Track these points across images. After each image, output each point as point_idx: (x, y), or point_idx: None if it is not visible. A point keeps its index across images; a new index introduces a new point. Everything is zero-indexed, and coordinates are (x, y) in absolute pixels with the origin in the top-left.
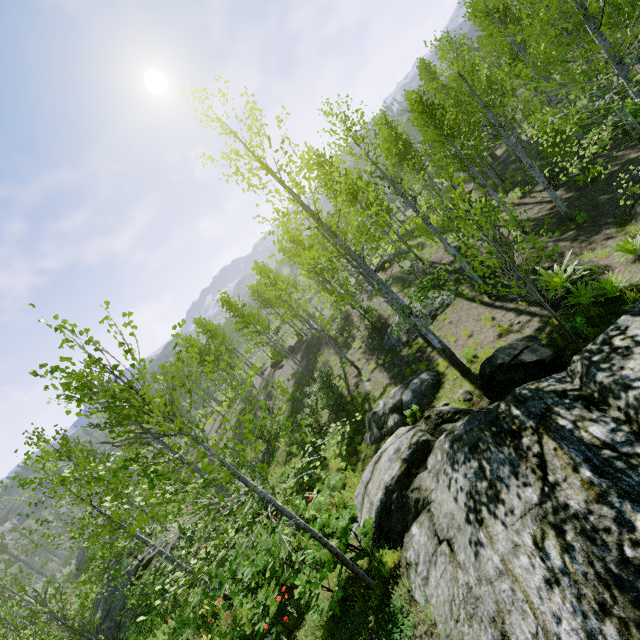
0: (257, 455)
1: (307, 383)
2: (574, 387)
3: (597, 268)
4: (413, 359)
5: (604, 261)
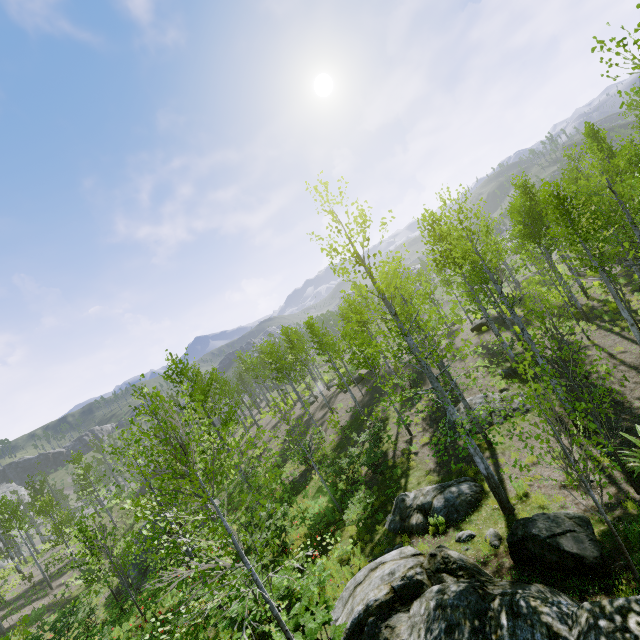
0: (295, 473)
1: (361, 422)
2: (569, 637)
3: None
4: (466, 455)
5: None
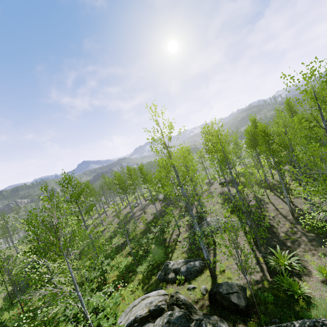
0: (119, 242)
1: (158, 221)
2: None
3: (302, 271)
4: None
5: (311, 268)
